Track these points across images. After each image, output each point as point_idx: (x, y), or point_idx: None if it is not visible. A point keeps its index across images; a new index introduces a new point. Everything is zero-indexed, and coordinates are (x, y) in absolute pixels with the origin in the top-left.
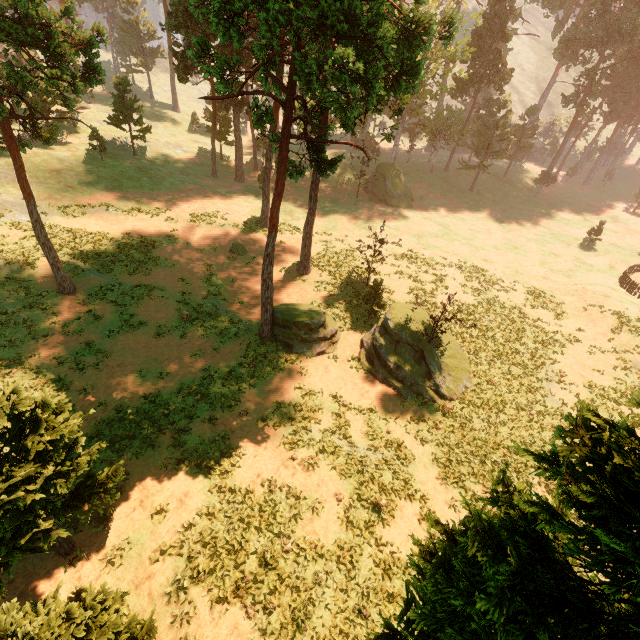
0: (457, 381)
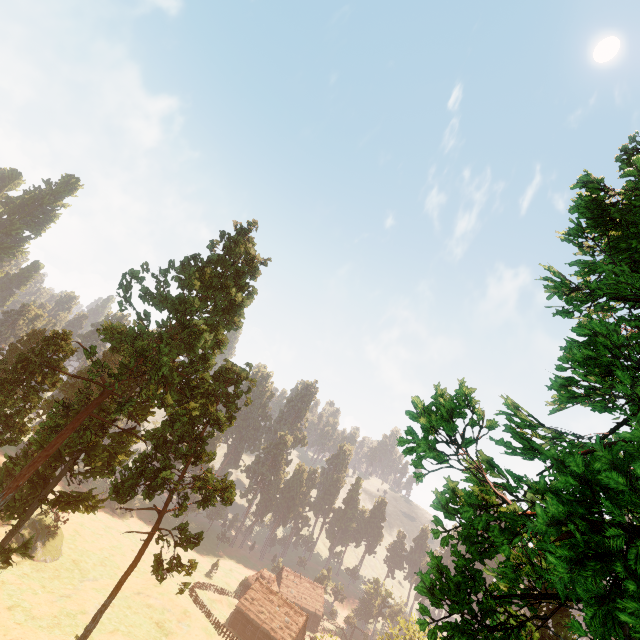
0: (44, 555)
